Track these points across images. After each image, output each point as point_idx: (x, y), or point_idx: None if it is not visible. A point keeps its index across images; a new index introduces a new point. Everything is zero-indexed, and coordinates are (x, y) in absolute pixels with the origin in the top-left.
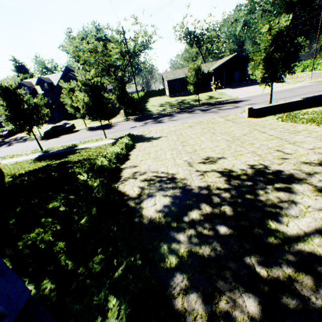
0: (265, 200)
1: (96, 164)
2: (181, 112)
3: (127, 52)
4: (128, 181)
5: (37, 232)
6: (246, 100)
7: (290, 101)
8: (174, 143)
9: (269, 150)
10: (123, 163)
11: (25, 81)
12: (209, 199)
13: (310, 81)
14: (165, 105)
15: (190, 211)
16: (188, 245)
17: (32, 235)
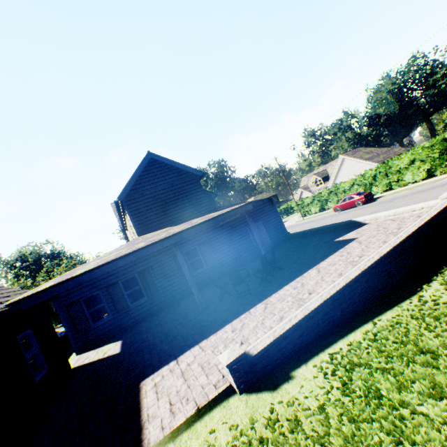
0: None
1: None
2: None
3: None
4: None
5: None
6: None
7: None
8: None
9: None
10: None
11: None
12: None
13: None
14: None
15: None
16: None
17: None
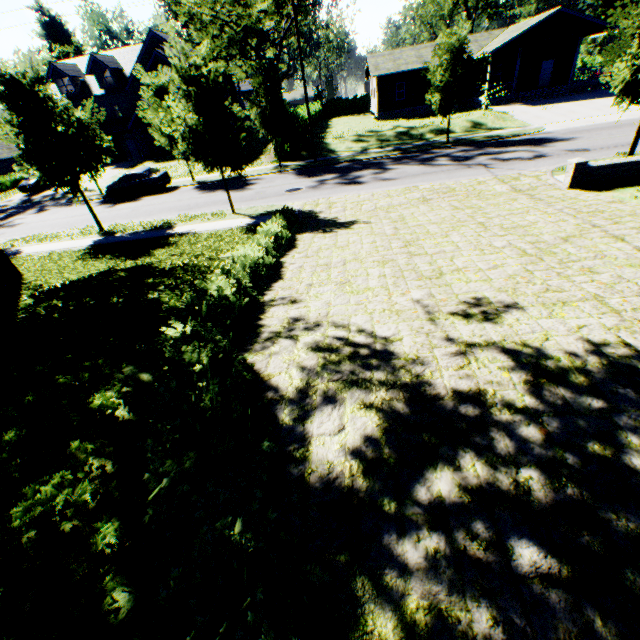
0: None
1: (205, 297)
2: (404, 160)
3: None
4: (278, 346)
5: (58, 483)
6: (564, 138)
7: None
8: (388, 243)
9: None
10: (268, 287)
11: (64, 64)
12: (484, 438)
13: None
14: (368, 140)
15: (434, 470)
16: (431, 589)
17: (45, 490)
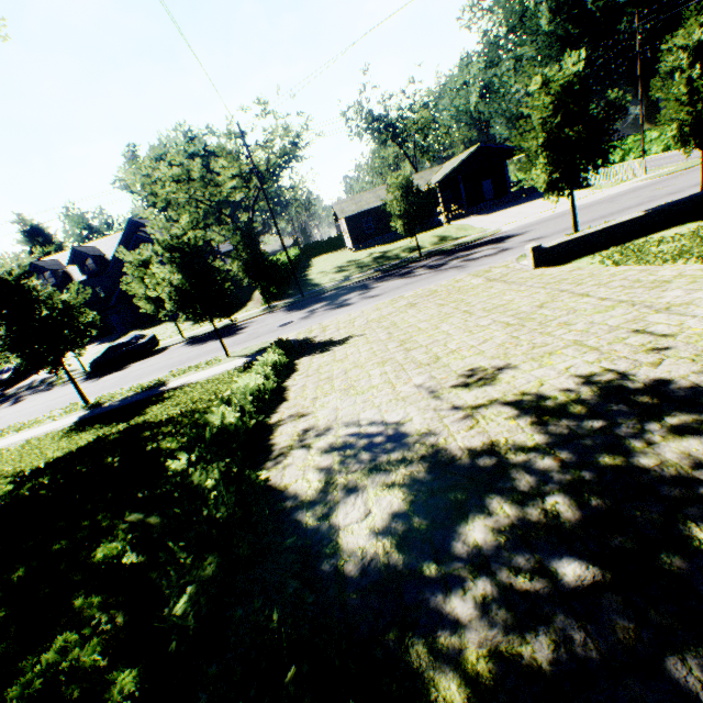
0: (657, 467)
1: (208, 426)
2: (386, 277)
3: (254, 172)
4: (291, 457)
5: (62, 646)
6: (520, 233)
7: (619, 222)
8: (384, 346)
9: (614, 334)
10: (273, 410)
11: (45, 261)
12: (506, 481)
13: (645, 177)
14: (349, 269)
15: (466, 523)
16: (487, 635)
17: (46, 658)
